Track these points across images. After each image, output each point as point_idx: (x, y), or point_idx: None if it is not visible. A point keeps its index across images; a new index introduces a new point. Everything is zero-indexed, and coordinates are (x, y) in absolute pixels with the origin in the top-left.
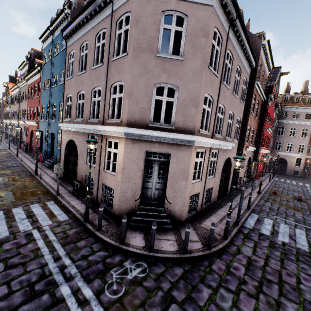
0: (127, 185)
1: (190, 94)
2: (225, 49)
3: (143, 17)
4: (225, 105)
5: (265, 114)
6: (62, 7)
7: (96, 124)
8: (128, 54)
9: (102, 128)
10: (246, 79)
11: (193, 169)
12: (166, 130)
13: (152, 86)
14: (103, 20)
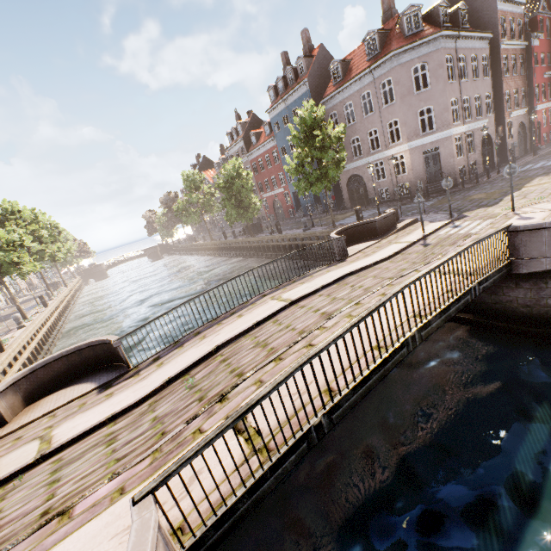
0: (416, 176)
1: (441, 106)
2: (456, 60)
3: (401, 78)
4: (468, 95)
5: (531, 62)
6: (285, 74)
7: (379, 153)
8: (396, 102)
9: (388, 151)
10: (485, 54)
11: (455, 150)
12: (432, 134)
13: (416, 113)
14: (365, 85)
